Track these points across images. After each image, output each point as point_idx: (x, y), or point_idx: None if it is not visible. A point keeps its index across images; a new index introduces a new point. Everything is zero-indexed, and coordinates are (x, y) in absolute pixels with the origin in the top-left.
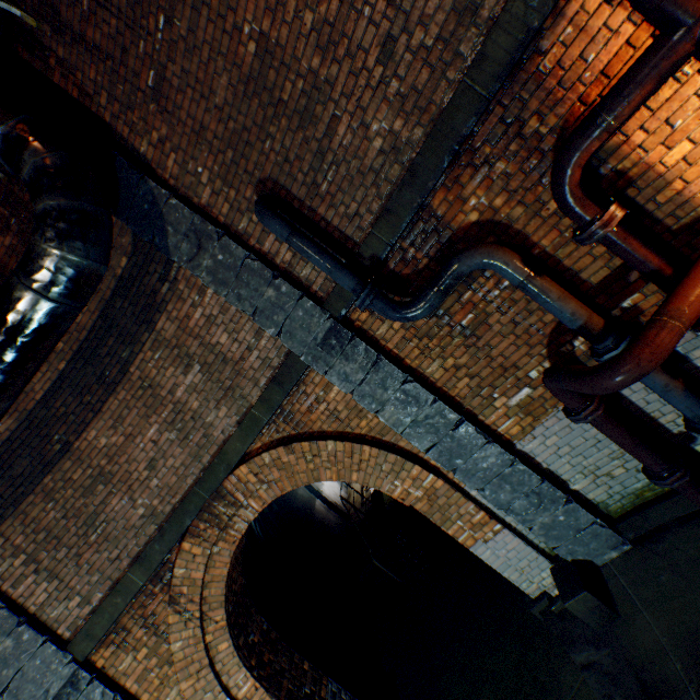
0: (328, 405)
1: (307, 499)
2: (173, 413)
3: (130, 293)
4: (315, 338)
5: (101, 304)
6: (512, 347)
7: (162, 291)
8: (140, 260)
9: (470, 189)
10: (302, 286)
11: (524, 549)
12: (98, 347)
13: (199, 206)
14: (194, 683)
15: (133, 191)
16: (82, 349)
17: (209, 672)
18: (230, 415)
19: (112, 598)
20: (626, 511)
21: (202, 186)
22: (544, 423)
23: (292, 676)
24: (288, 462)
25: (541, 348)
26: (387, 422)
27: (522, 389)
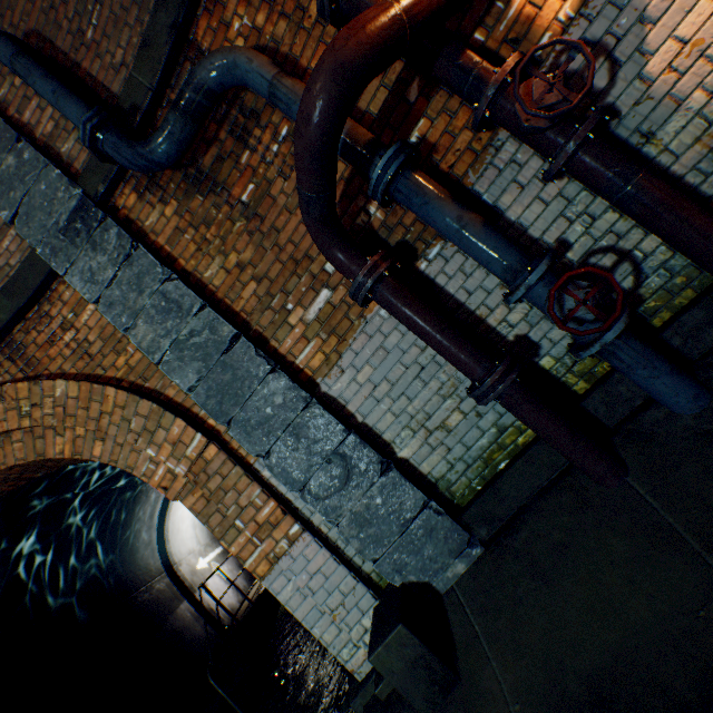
0: (78, 333)
1: (168, 597)
2: None
3: None
4: (58, 221)
5: None
6: (302, 227)
7: None
8: None
9: (232, 9)
10: (63, 164)
11: (335, 571)
12: None
13: None
14: None
15: None
16: None
17: None
18: None
19: None
20: (476, 492)
21: None
22: (352, 346)
23: None
24: None
25: None
26: (141, 346)
27: (320, 293)
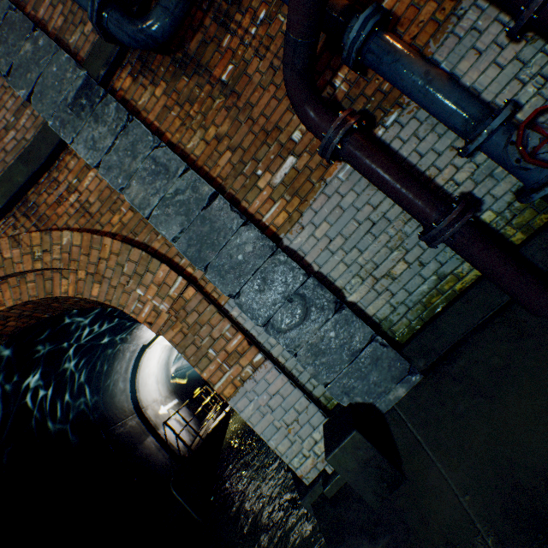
0: (80, 196)
1: (138, 432)
2: None
3: None
4: (66, 98)
5: None
6: (273, 102)
7: None
8: None
9: None
10: (71, 54)
11: (291, 393)
12: None
13: None
14: None
15: None
16: None
17: None
18: None
19: None
20: (414, 331)
21: None
22: (312, 206)
23: None
24: (11, 258)
25: None
26: (134, 203)
27: (286, 160)
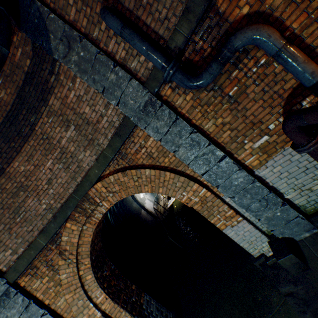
0: (146, 149)
1: (138, 209)
2: (60, 154)
3: (33, 82)
4: (139, 106)
5: (17, 89)
6: (260, 108)
7: (51, 81)
8: (37, 61)
9: None
10: (132, 74)
11: (254, 231)
12: (17, 115)
13: (69, 21)
14: (72, 295)
15: (28, 10)
16: (8, 116)
17: (81, 290)
18: (91, 155)
19: (28, 251)
20: (316, 211)
21: (70, 7)
22: (274, 158)
23: (126, 292)
24: (123, 181)
25: (279, 108)
26: (180, 158)
27: (263, 137)
